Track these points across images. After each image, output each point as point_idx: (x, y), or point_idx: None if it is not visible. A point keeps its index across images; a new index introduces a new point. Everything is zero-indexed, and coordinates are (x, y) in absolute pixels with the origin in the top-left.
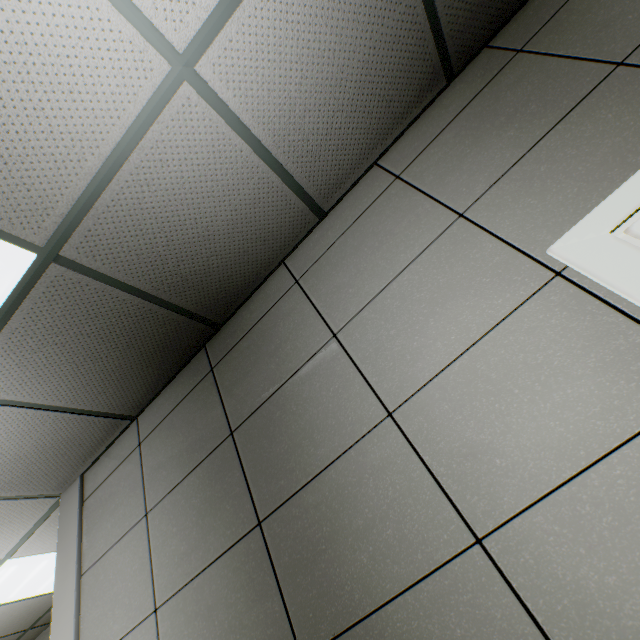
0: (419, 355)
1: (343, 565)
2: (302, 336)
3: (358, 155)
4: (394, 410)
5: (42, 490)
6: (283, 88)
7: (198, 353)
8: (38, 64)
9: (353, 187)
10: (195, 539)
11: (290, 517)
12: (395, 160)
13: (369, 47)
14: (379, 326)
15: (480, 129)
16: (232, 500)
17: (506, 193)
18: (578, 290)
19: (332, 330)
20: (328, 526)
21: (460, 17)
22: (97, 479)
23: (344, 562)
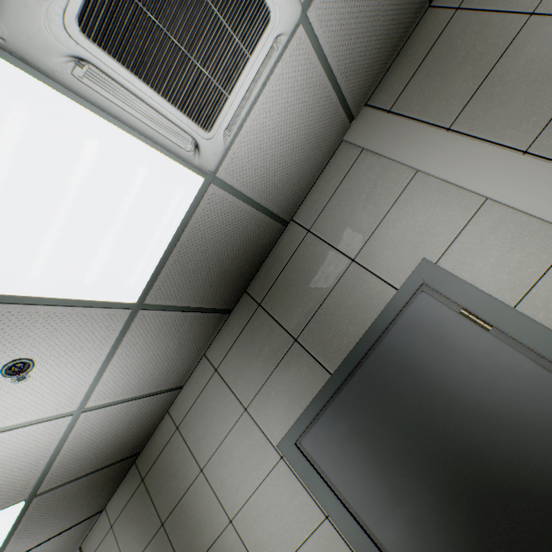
0: (238, 490)
1: None
2: (186, 467)
3: (192, 361)
4: (232, 519)
5: None
6: (136, 378)
7: (132, 466)
8: (8, 459)
9: (196, 367)
10: None
11: None
12: (213, 356)
13: (176, 339)
14: (220, 469)
15: (248, 353)
16: None
17: (261, 402)
18: (288, 468)
19: (200, 466)
20: None
21: (223, 299)
22: (91, 549)
23: None
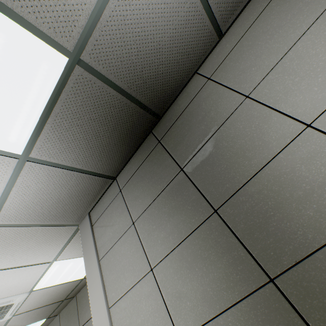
0: (325, 85)
1: (292, 220)
2: (221, 105)
3: None
4: (311, 122)
5: (70, 221)
6: None
7: (147, 136)
8: None
9: (239, 15)
10: (170, 229)
11: (239, 203)
12: None
13: None
14: (283, 80)
15: None
16: (191, 203)
17: None
18: None
19: (244, 94)
20: (272, 201)
21: None
22: (98, 213)
23: (292, 218)
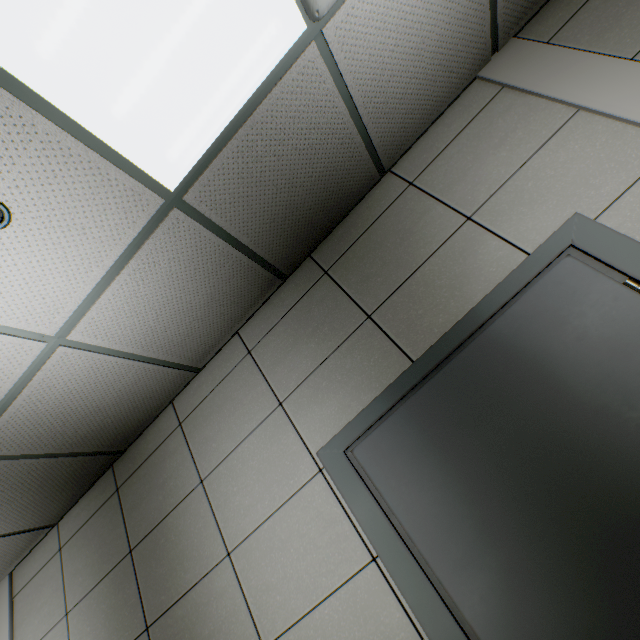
0: (248, 511)
1: None
2: (181, 476)
3: (220, 334)
4: (231, 551)
5: None
6: (144, 324)
7: (107, 471)
8: None
9: (222, 348)
10: (104, 638)
11: (167, 625)
12: (249, 335)
13: (210, 286)
14: (228, 481)
15: (298, 332)
16: (130, 608)
17: (305, 395)
18: (328, 485)
19: (201, 476)
20: (189, 633)
21: (281, 252)
22: (25, 577)
23: None
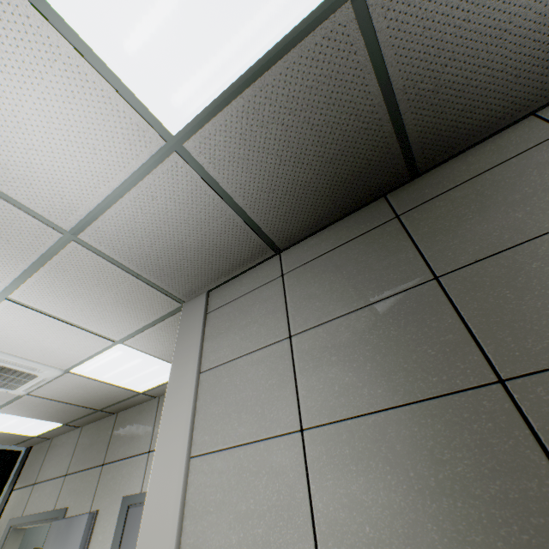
0: None
1: None
2: None
3: None
4: None
5: (176, 290)
6: None
7: (373, 202)
8: None
9: None
10: (369, 374)
11: None
12: None
13: None
14: None
15: None
16: (439, 346)
17: None
18: None
19: None
20: None
21: None
22: (224, 298)
23: None
